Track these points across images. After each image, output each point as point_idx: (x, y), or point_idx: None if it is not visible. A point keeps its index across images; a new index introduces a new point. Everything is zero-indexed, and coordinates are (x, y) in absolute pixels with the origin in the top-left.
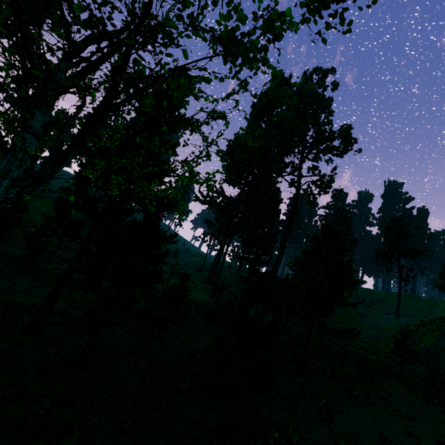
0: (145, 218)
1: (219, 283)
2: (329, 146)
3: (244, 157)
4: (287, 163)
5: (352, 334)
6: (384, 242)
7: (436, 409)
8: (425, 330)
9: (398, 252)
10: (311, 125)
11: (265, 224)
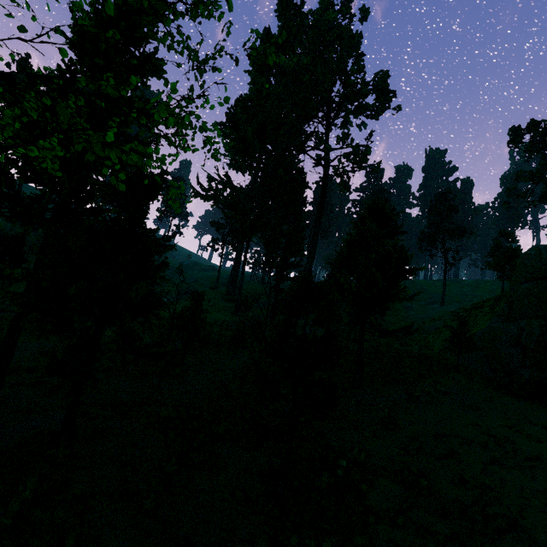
0: (118, 213)
1: (241, 298)
2: (362, 104)
3: (252, 129)
4: (309, 134)
5: (411, 332)
6: (428, 224)
7: (496, 392)
8: (478, 314)
9: (443, 233)
10: (336, 75)
11: (290, 217)
